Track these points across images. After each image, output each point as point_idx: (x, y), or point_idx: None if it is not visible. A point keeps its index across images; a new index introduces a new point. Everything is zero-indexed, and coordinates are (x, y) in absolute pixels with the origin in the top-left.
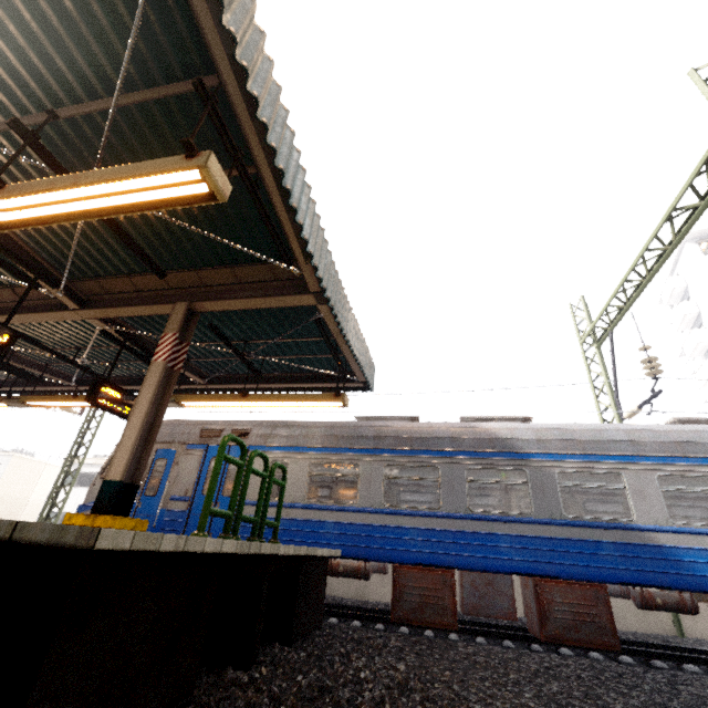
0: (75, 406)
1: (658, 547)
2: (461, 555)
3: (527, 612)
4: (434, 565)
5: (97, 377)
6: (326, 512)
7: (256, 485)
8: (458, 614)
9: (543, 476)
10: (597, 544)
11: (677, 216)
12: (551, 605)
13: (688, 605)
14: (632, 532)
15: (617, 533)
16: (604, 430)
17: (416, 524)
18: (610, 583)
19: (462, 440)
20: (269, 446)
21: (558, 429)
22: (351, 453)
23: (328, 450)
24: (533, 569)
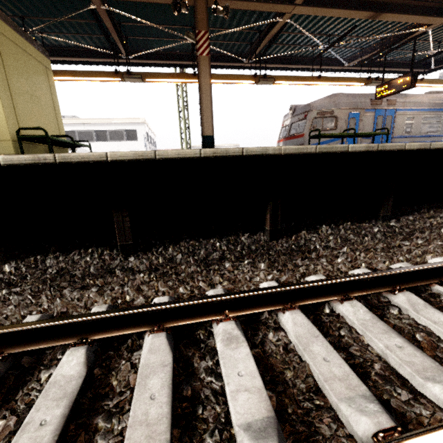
0: (306, 84)
1: None
2: None
3: None
4: None
5: (313, 60)
6: (427, 138)
7: (400, 129)
8: None
9: None
10: None
11: None
12: None
13: None
14: None
15: None
16: None
17: None
18: None
19: None
20: (405, 109)
21: None
22: (439, 111)
23: (430, 110)
24: None
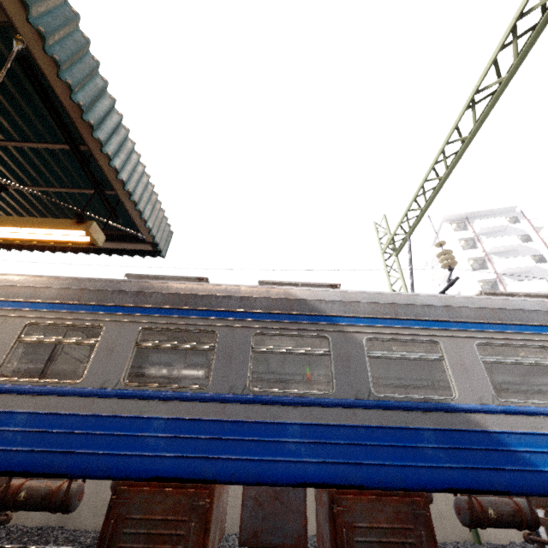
0: None
1: (488, 433)
2: (226, 459)
3: (318, 542)
4: (180, 479)
5: None
6: (24, 397)
7: None
8: (237, 543)
9: (349, 343)
10: (415, 433)
11: (478, 102)
12: (352, 534)
13: (527, 516)
14: (455, 414)
15: (438, 416)
16: (416, 296)
17: (166, 412)
18: (432, 491)
19: (254, 300)
20: None
21: (367, 293)
22: (96, 311)
23: (62, 307)
24: (330, 475)
